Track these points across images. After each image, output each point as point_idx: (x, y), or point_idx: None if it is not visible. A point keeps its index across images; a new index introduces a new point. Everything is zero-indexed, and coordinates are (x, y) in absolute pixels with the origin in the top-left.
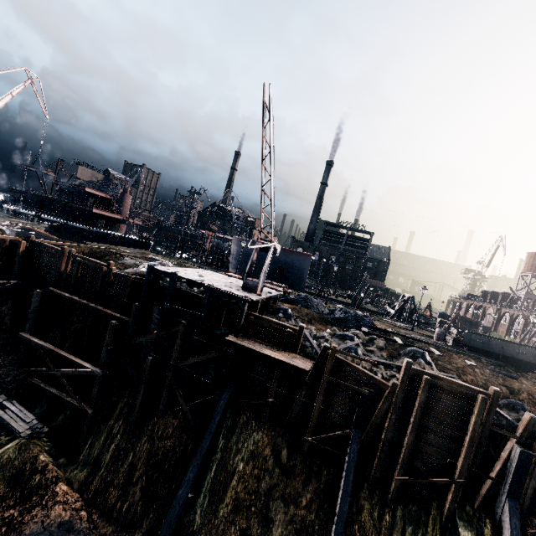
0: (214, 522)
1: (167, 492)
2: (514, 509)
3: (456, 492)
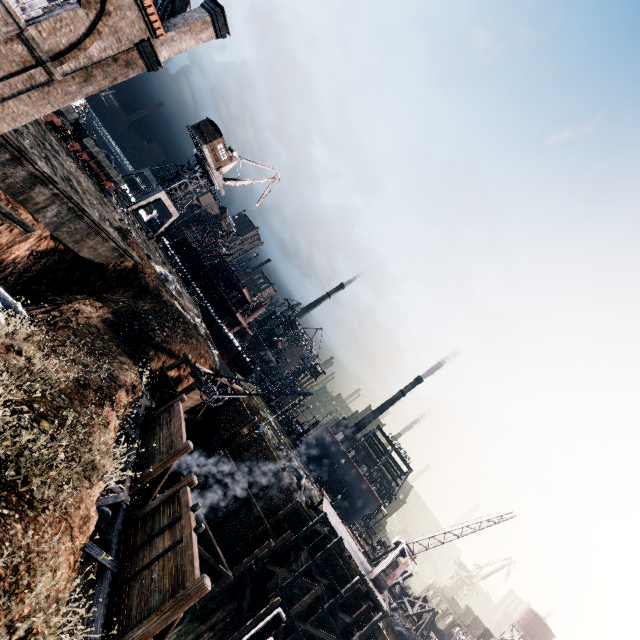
0: None
1: None
2: None
3: None
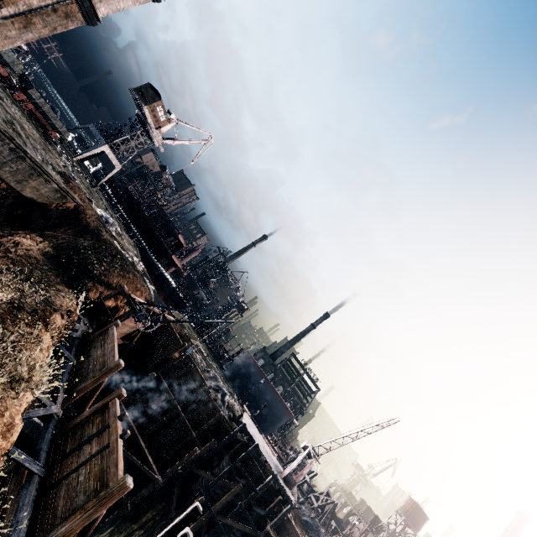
0: None
1: None
2: None
3: None
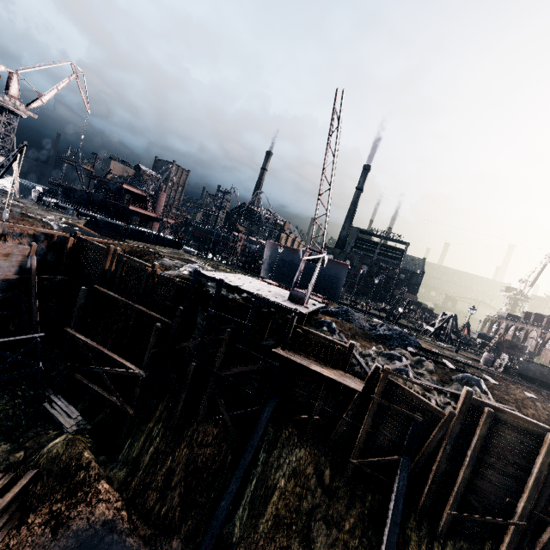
0: (254, 536)
1: (206, 501)
2: None
3: (515, 535)
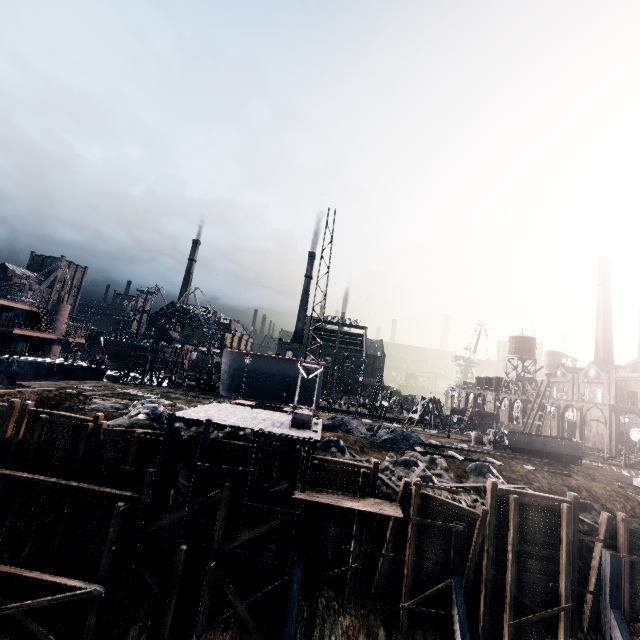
0: None
1: None
2: (620, 621)
3: (567, 620)
